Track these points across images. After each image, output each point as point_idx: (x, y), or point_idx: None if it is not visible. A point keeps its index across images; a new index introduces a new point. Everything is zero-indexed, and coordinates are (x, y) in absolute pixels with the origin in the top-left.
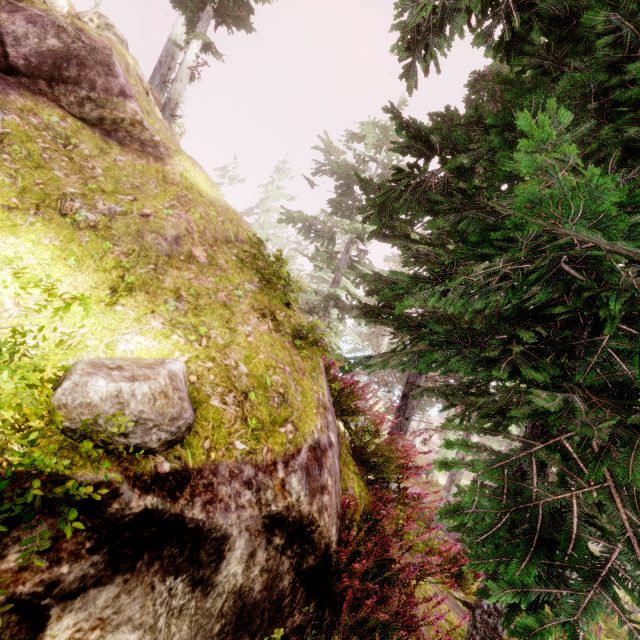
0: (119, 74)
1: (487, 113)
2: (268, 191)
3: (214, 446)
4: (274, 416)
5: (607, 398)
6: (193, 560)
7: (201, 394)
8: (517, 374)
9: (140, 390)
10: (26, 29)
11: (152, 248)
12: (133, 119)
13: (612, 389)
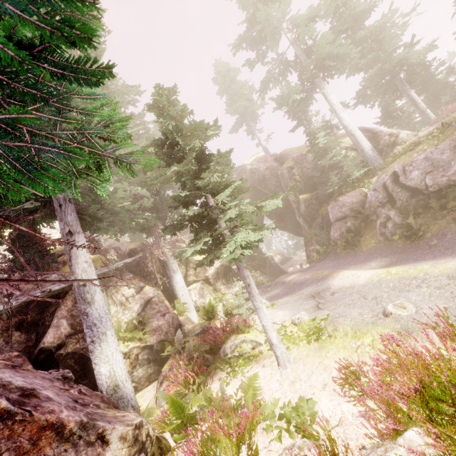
0: None
1: None
2: None
3: None
4: None
5: None
6: None
7: None
8: None
9: None
10: None
11: None
12: None
13: None
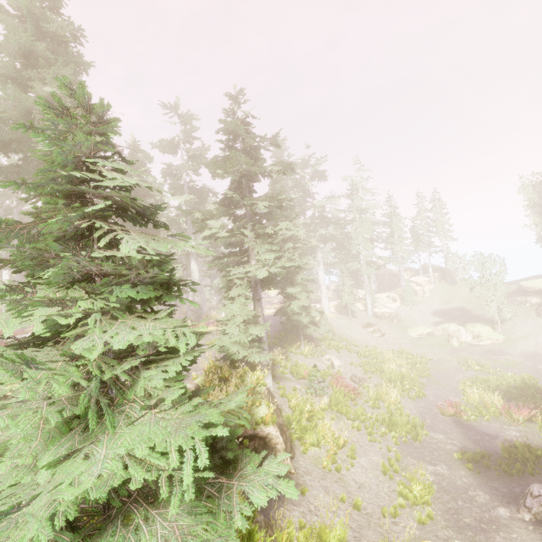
0: None
1: None
2: None
3: None
4: None
5: None
6: None
7: None
8: None
9: None
10: None
11: None
12: None
13: None
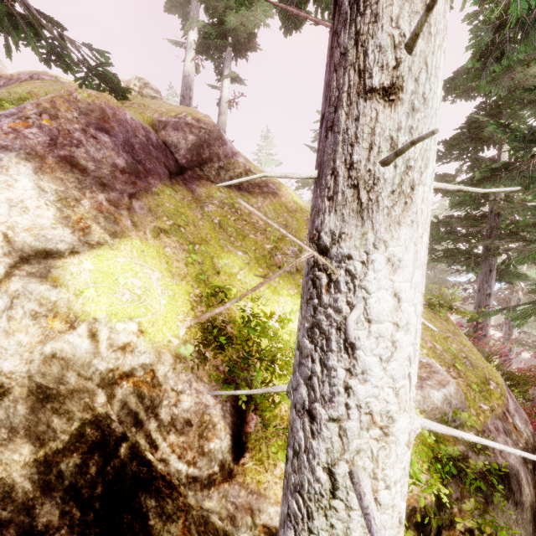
0: (226, 140)
1: None
2: (259, 159)
3: (476, 412)
4: (478, 377)
5: None
6: (510, 490)
7: None
8: None
9: (451, 391)
10: (176, 136)
11: None
12: (245, 170)
13: None
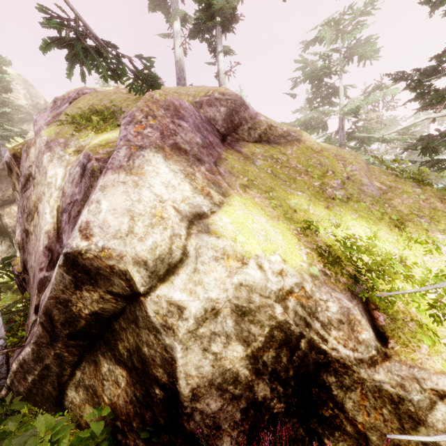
0: (248, 105)
1: None
2: None
3: None
4: None
5: None
6: None
7: None
8: None
9: None
10: (211, 111)
11: (373, 195)
12: (268, 126)
13: None
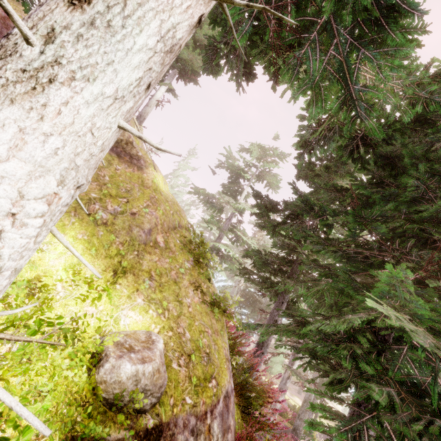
0: None
1: (340, 187)
2: (180, 164)
3: (175, 402)
4: (205, 373)
5: (410, 396)
6: None
7: (167, 359)
8: (353, 361)
9: (148, 370)
10: None
11: (136, 238)
12: (128, 140)
13: (411, 387)
